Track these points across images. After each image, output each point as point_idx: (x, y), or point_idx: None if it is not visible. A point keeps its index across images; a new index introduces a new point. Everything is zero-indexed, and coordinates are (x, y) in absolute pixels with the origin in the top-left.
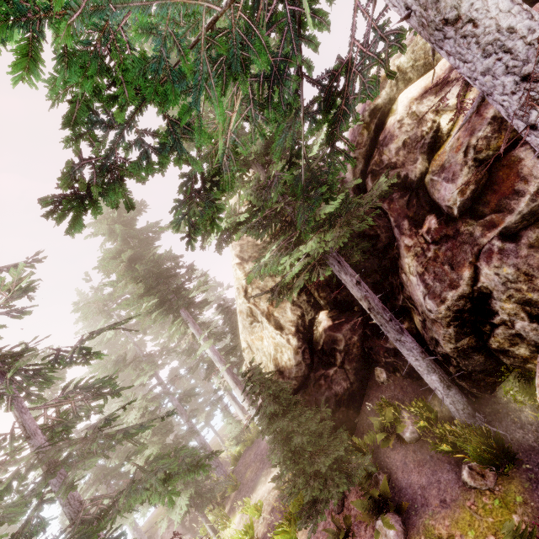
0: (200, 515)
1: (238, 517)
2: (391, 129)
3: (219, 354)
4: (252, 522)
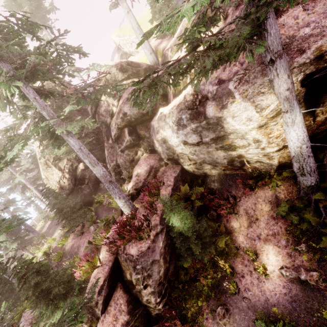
0: (25, 250)
1: (45, 246)
2: (101, 102)
3: (29, 181)
4: (51, 244)
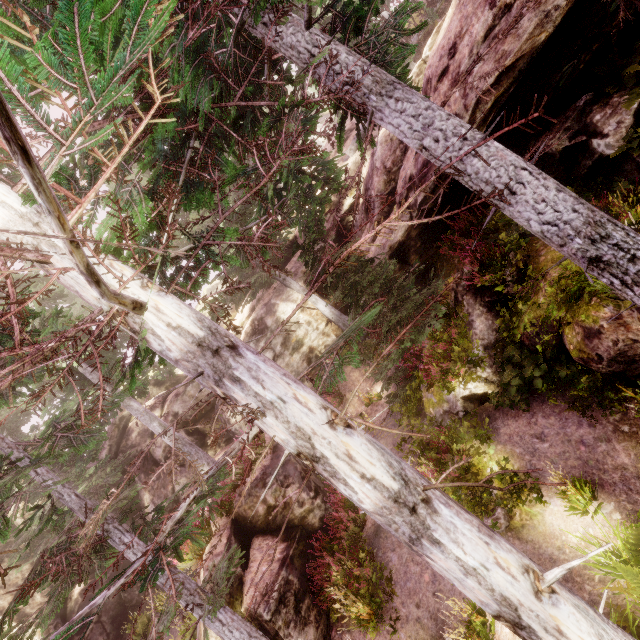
0: None
1: None
2: (132, 426)
3: None
4: None
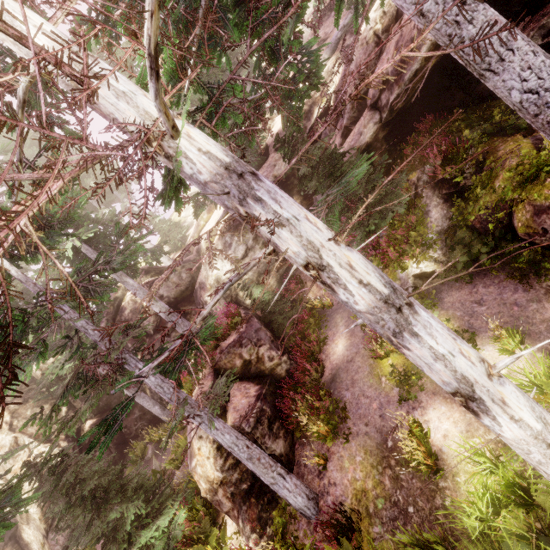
0: None
1: None
2: (124, 305)
3: None
4: None
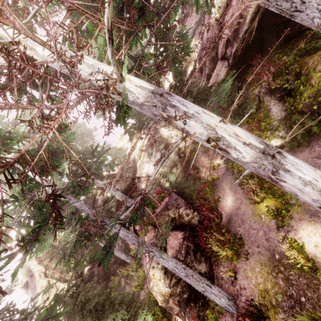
0: None
1: None
2: (98, 198)
3: None
4: None
